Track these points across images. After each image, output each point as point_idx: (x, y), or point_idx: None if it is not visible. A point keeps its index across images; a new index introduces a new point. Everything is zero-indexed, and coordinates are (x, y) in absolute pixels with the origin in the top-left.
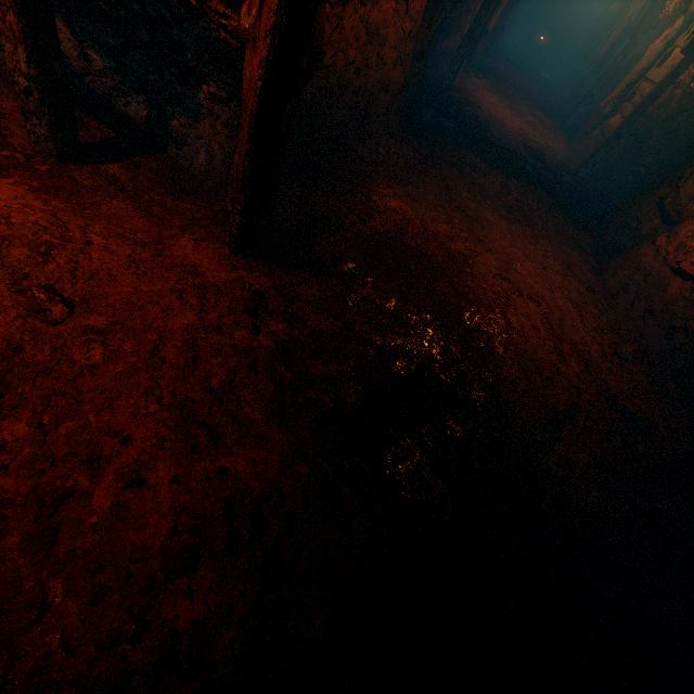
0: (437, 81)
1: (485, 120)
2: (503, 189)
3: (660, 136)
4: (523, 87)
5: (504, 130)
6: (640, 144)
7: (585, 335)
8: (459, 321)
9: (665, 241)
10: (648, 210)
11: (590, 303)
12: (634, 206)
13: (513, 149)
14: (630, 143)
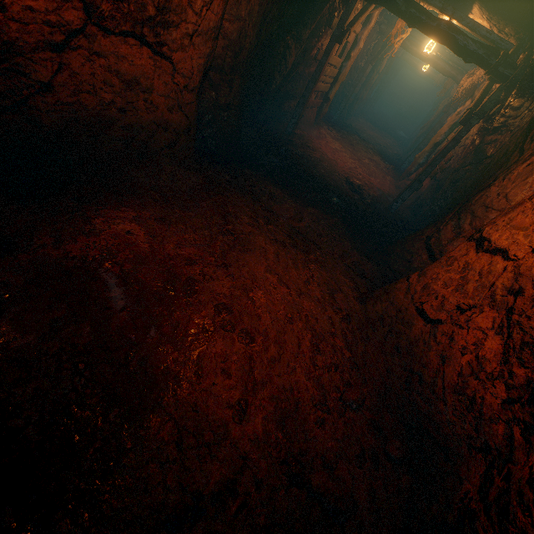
0: (284, 129)
1: (316, 160)
2: (296, 216)
3: (449, 183)
4: (372, 139)
5: (333, 168)
6: (440, 188)
7: (302, 377)
8: (124, 362)
9: (416, 279)
10: (419, 246)
11: (339, 333)
12: (409, 241)
13: (335, 183)
14: (434, 186)
